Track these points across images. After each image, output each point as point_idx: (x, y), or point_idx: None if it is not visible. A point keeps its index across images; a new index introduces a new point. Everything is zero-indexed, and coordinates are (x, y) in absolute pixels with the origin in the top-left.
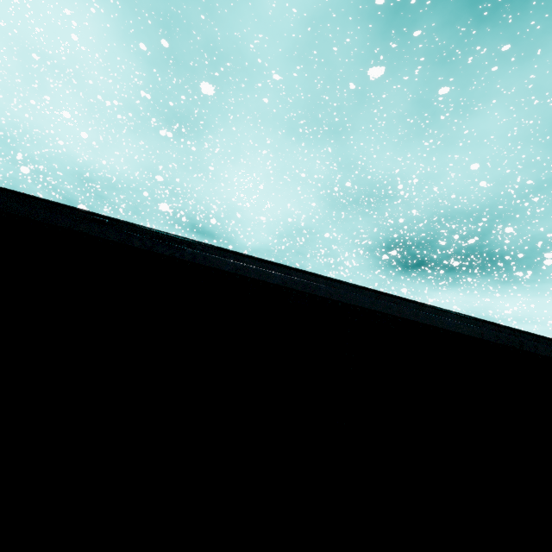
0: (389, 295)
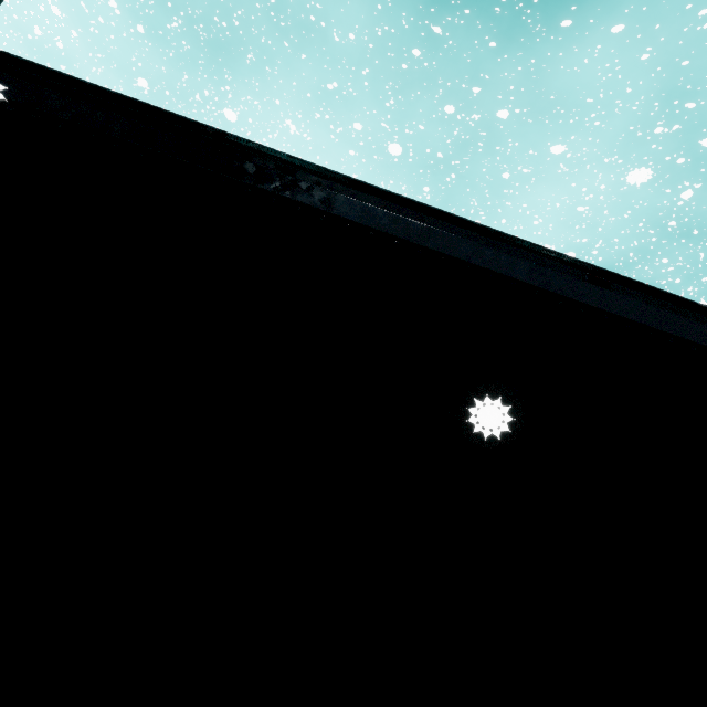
0: (114, 97)
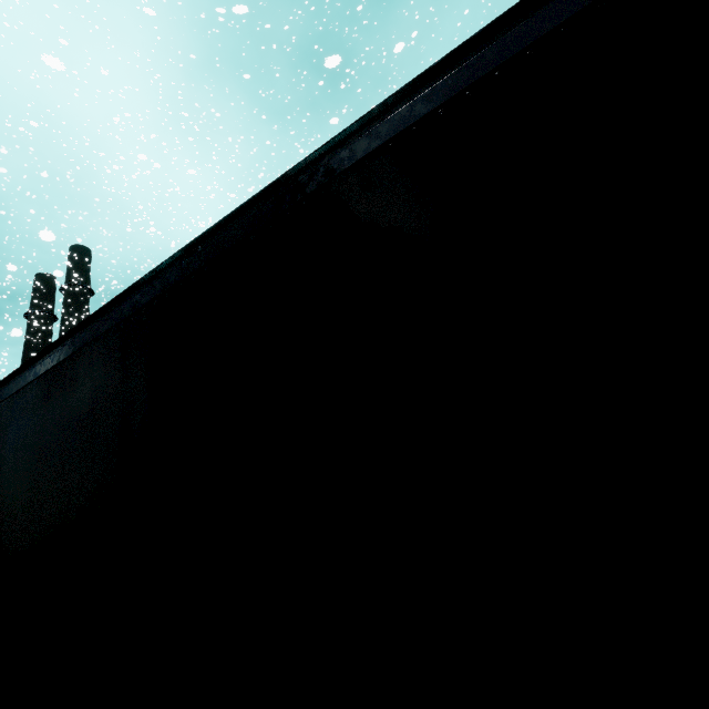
0: (8, 379)
